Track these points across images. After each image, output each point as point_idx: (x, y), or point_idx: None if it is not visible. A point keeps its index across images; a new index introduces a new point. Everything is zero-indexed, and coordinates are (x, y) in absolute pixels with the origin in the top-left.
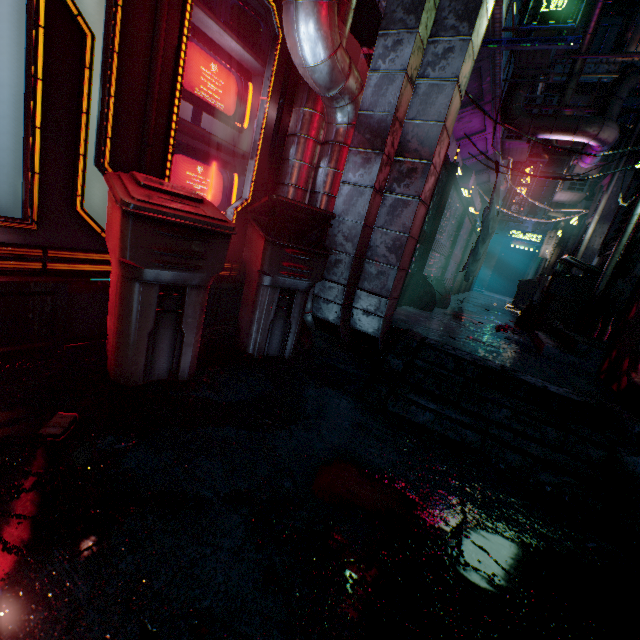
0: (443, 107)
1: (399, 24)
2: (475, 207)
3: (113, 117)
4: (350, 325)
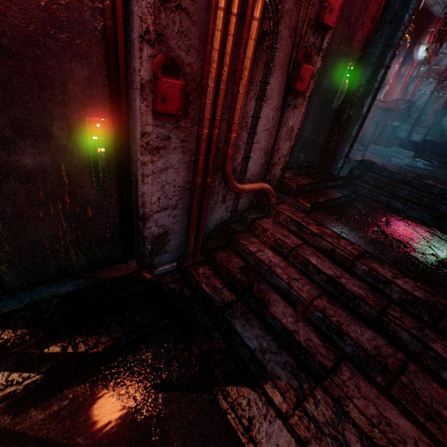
0: None
1: None
2: None
3: None
4: (409, 139)
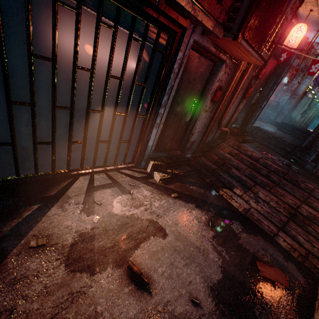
0: (303, 89)
1: (300, 76)
2: (317, 96)
3: None
4: (275, 120)
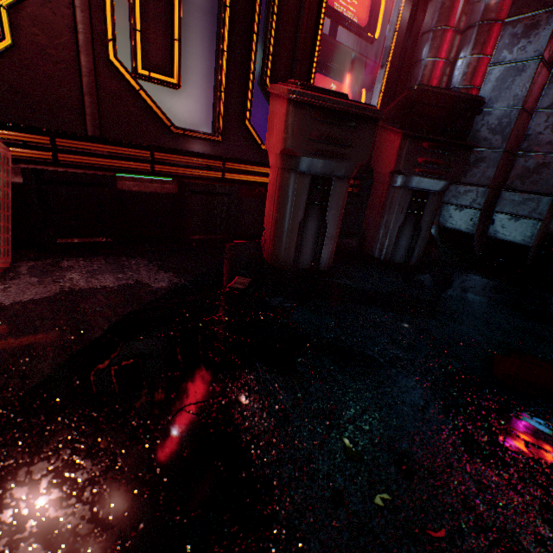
0: None
1: None
2: None
3: (274, 35)
4: (487, 234)
